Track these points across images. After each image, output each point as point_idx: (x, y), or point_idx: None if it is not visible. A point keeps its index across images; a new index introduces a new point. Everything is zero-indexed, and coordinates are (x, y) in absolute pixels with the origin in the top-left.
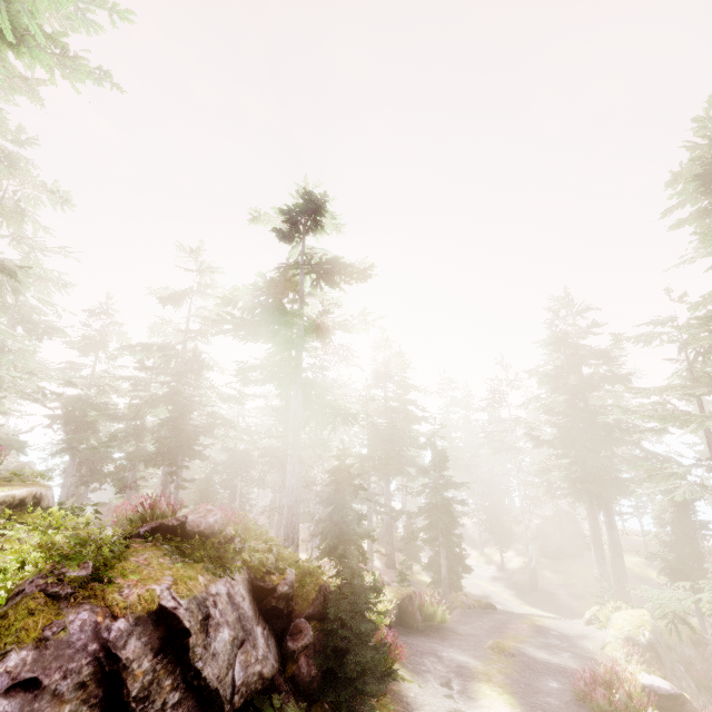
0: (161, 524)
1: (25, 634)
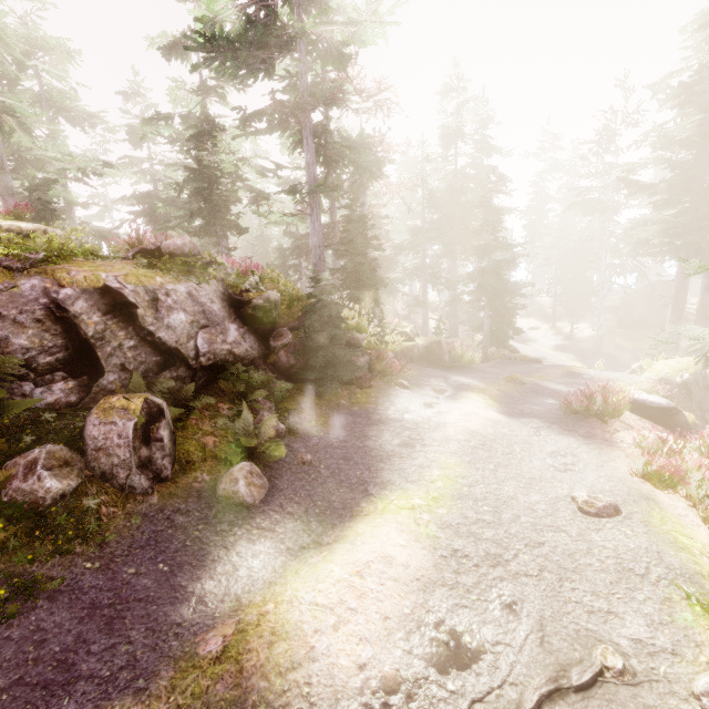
0: (142, 249)
1: None
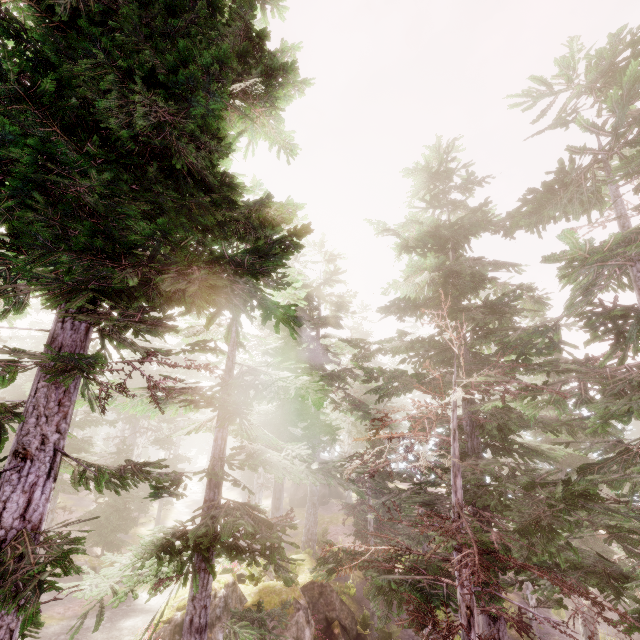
0: None
1: None
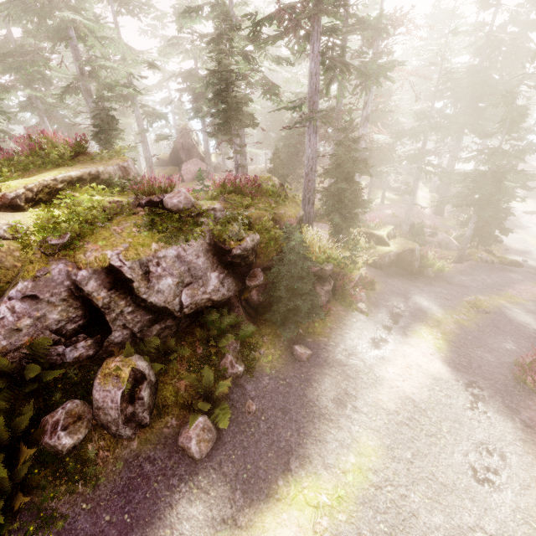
0: (150, 200)
1: (27, 273)
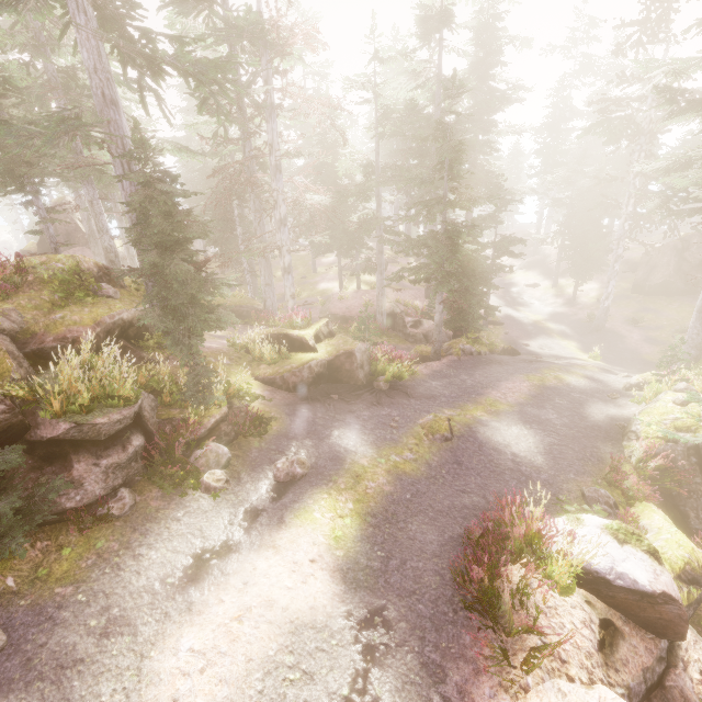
0: None
1: None
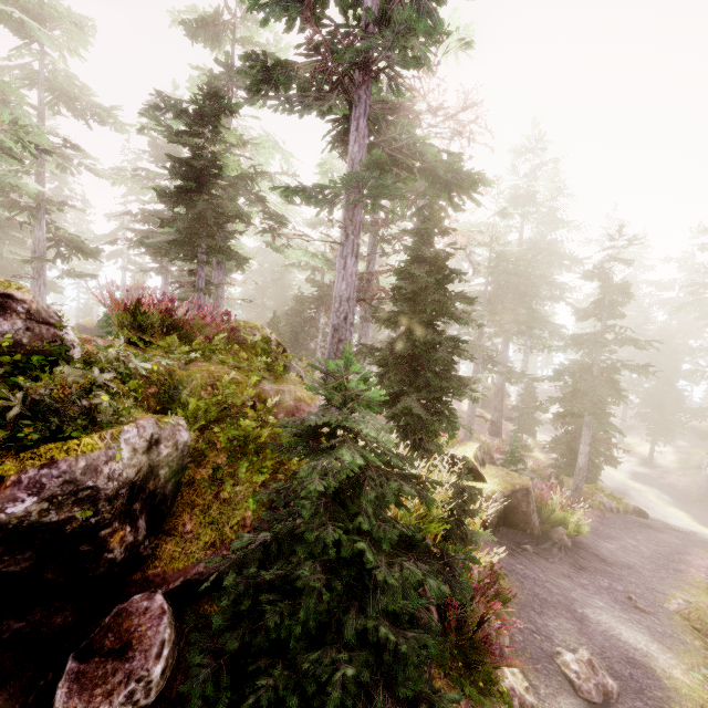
0: None
1: None
